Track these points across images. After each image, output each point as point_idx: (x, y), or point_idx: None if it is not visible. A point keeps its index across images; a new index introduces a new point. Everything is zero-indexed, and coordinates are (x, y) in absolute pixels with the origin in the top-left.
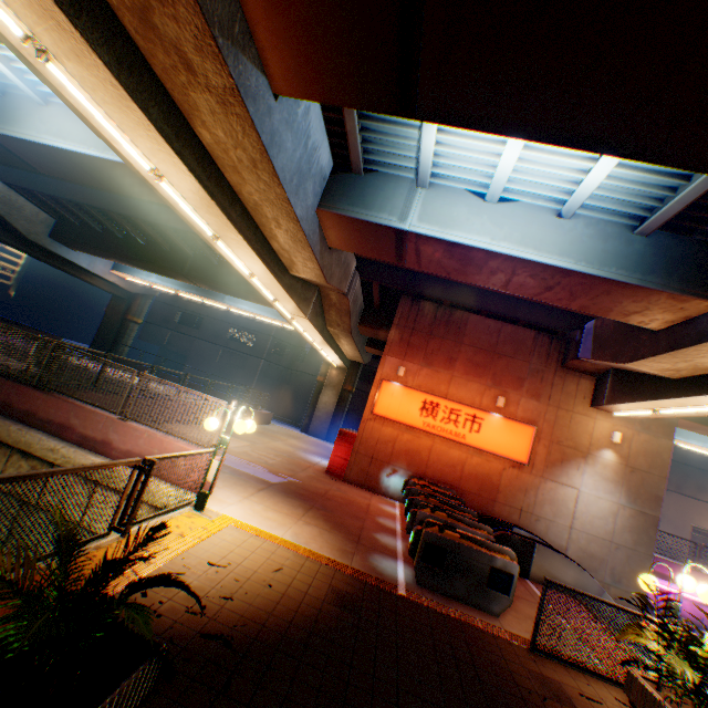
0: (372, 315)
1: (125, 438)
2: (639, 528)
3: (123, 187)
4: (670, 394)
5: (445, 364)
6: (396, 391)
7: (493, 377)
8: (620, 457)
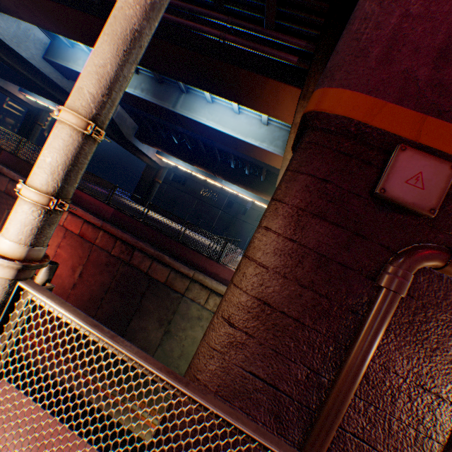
0: None
1: None
2: None
3: (237, 148)
4: None
5: None
6: None
7: None
8: None
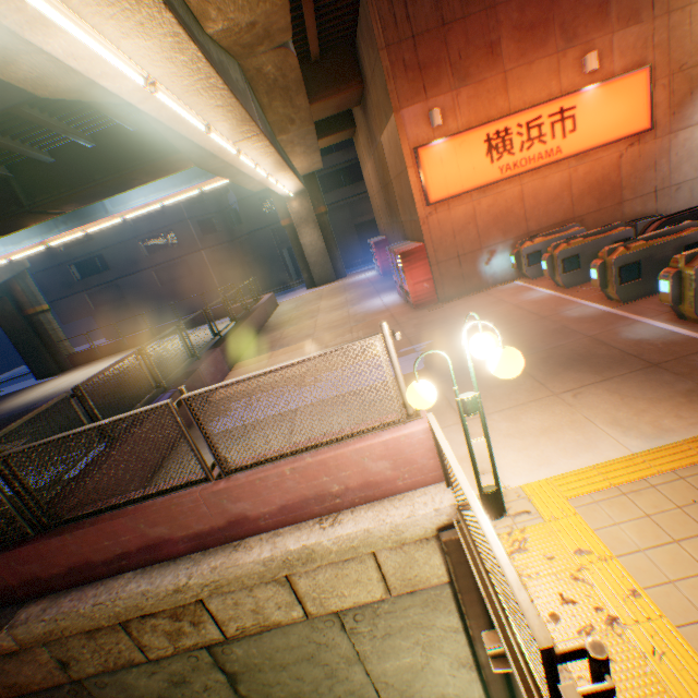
0: (316, 78)
1: (259, 498)
2: None
3: None
4: None
5: (486, 62)
6: (443, 153)
7: (563, 32)
8: None
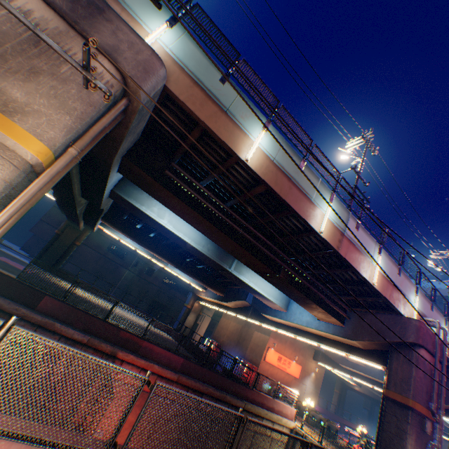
0: None
1: (277, 405)
2: (315, 395)
3: (252, 292)
4: (342, 370)
5: (284, 341)
6: (272, 351)
7: (294, 347)
8: (315, 374)
